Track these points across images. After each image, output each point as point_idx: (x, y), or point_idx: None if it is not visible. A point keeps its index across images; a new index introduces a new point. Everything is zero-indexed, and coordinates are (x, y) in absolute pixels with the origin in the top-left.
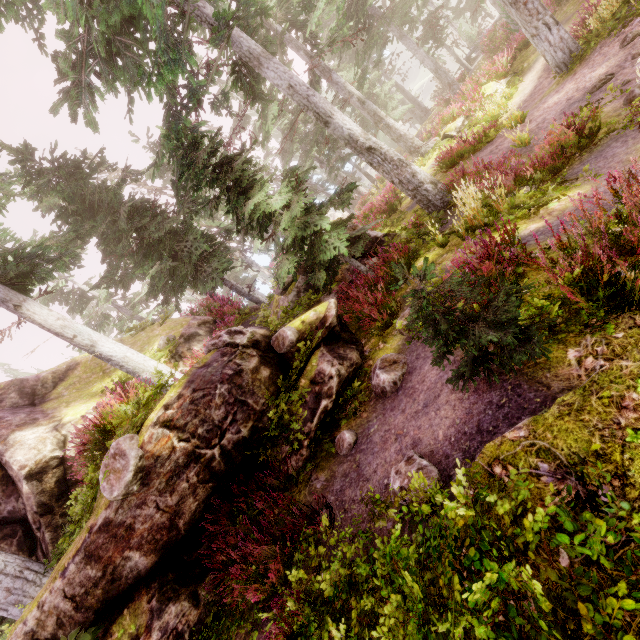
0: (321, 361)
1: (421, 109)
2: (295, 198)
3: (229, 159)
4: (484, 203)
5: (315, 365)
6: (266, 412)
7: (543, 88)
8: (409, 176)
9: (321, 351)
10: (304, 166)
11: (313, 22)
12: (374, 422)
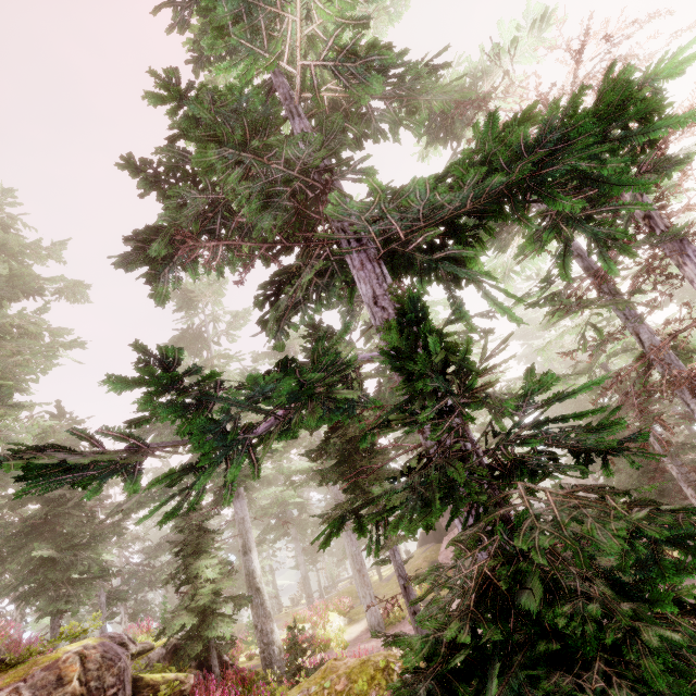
0: None
1: (278, 601)
2: (226, 578)
3: (206, 530)
4: None
5: None
6: None
7: (362, 639)
8: (269, 629)
9: None
10: (165, 571)
11: (261, 493)
12: None
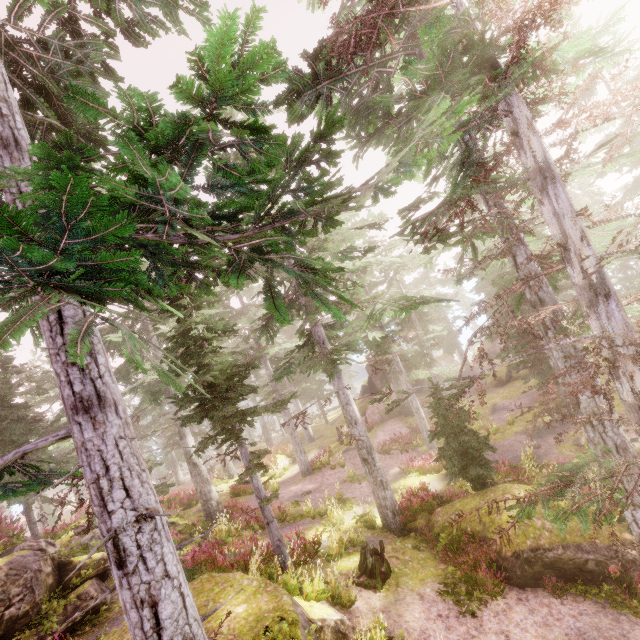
0: (92, 586)
1: (252, 438)
2: None
3: None
4: (230, 529)
5: (86, 587)
6: (39, 605)
7: (299, 476)
8: (207, 491)
9: (93, 581)
10: (150, 429)
11: None
12: (103, 632)
